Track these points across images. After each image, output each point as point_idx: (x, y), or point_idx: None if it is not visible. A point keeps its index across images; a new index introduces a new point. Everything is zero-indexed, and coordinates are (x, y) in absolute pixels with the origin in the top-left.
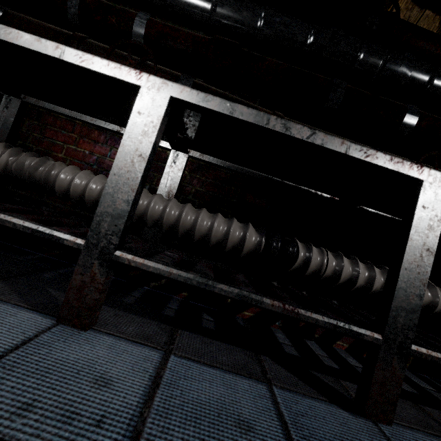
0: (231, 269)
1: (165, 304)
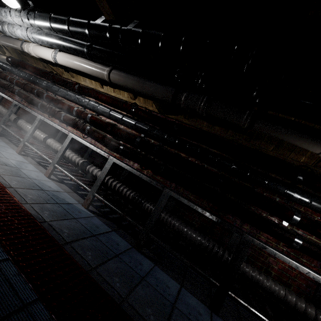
0: (12, 125)
1: (2, 131)
